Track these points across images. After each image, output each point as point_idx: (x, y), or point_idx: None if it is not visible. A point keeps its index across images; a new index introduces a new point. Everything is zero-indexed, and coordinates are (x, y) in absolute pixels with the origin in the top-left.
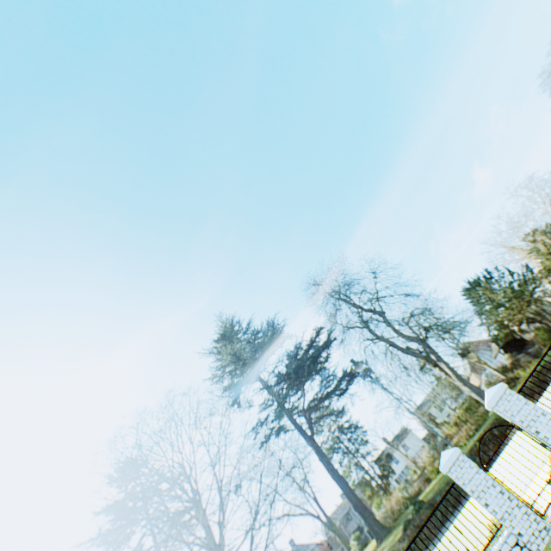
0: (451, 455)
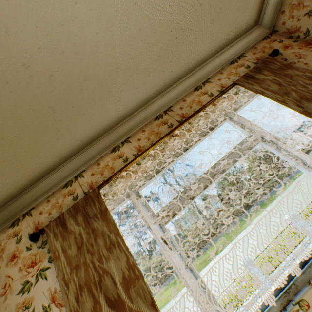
0: None
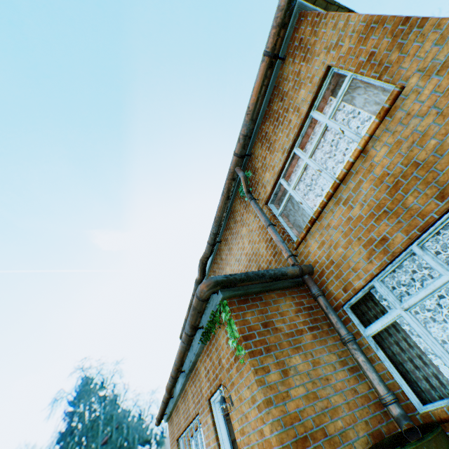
0: None
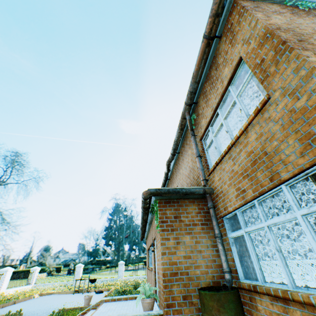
0: None
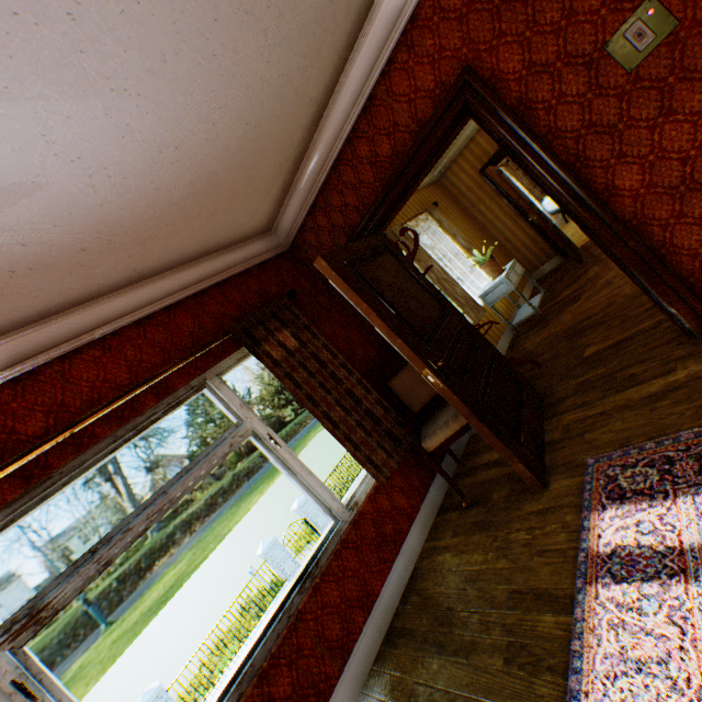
0: (272, 541)
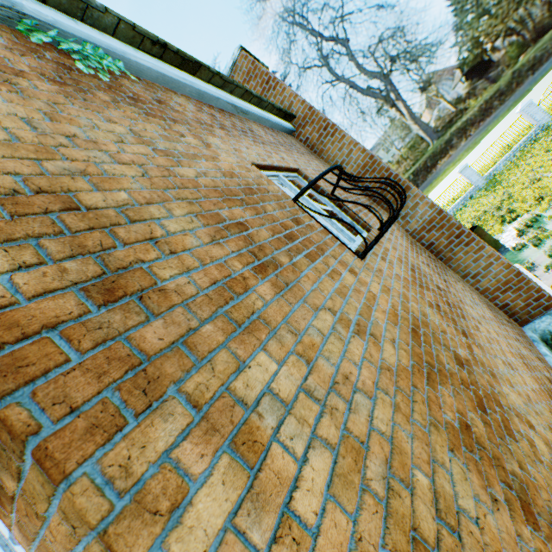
0: None
